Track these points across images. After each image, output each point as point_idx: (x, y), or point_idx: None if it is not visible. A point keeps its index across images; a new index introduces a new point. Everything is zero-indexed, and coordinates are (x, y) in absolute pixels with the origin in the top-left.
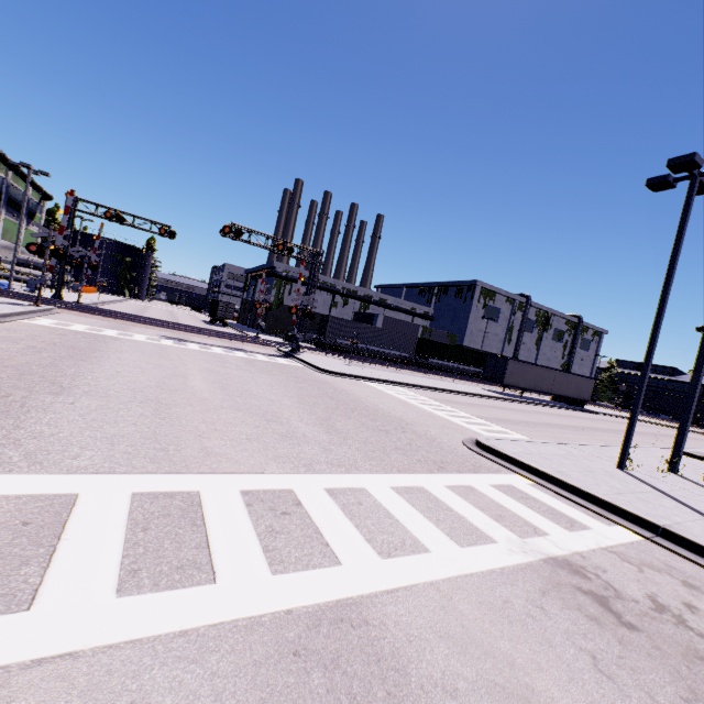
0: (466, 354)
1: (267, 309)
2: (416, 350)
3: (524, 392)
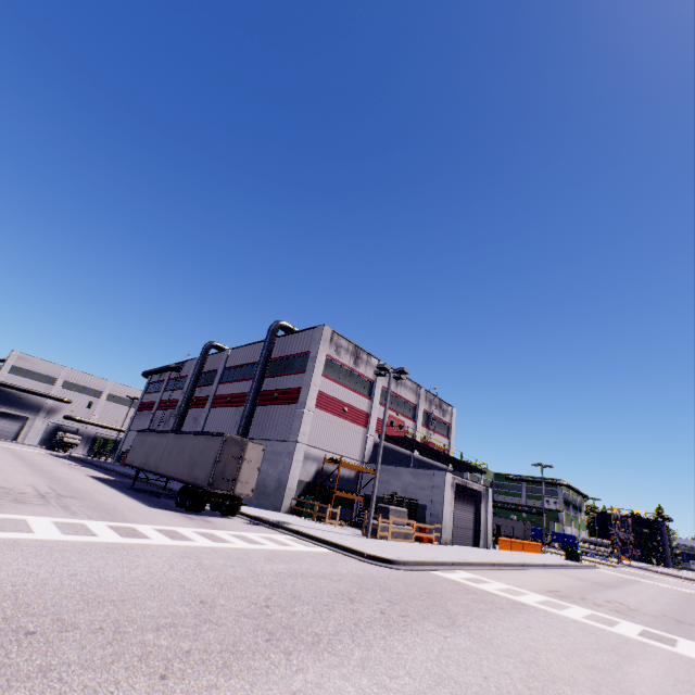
0: None
1: None
2: None
3: None
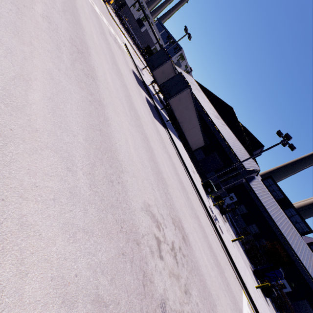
0: None
1: None
2: (145, 48)
3: None
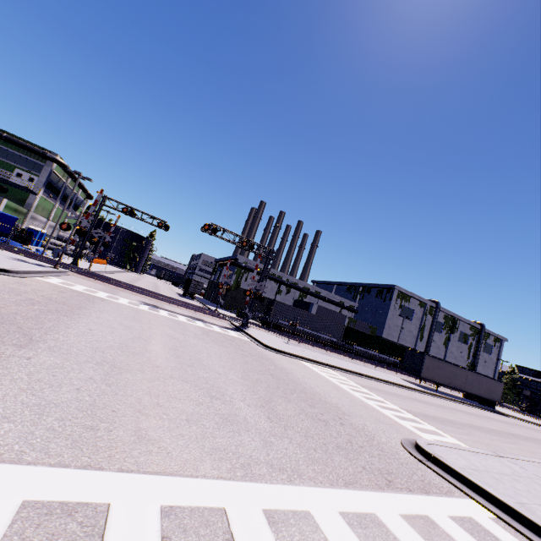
0: (386, 345)
1: (227, 290)
2: (343, 336)
3: (439, 386)
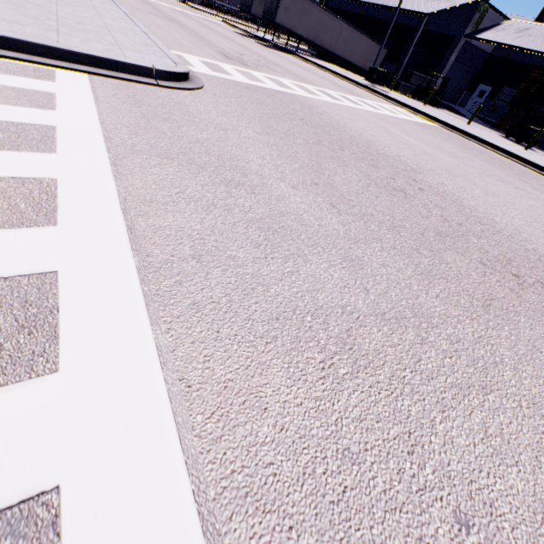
0: None
1: None
2: None
3: None
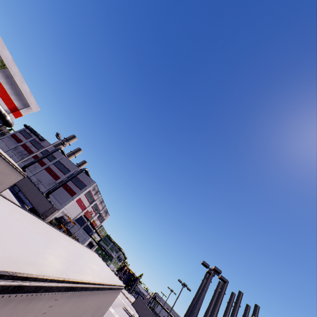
0: None
1: None
2: None
3: None
